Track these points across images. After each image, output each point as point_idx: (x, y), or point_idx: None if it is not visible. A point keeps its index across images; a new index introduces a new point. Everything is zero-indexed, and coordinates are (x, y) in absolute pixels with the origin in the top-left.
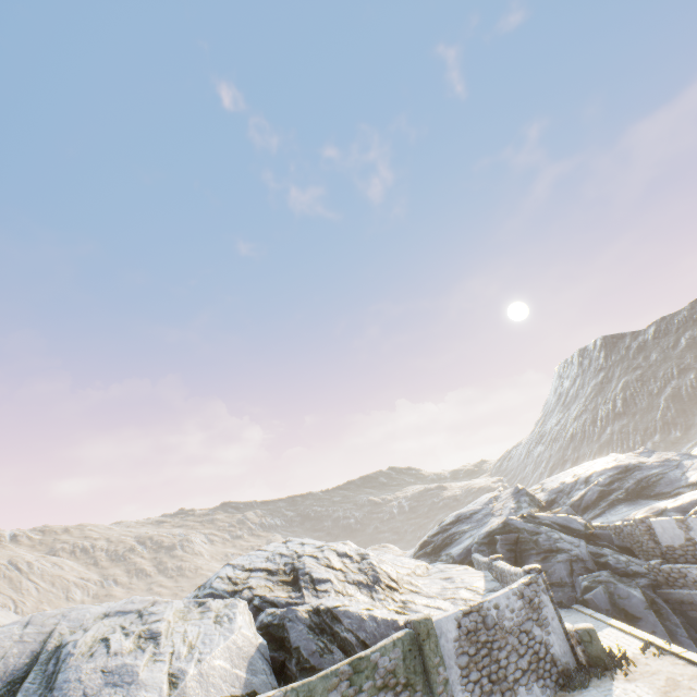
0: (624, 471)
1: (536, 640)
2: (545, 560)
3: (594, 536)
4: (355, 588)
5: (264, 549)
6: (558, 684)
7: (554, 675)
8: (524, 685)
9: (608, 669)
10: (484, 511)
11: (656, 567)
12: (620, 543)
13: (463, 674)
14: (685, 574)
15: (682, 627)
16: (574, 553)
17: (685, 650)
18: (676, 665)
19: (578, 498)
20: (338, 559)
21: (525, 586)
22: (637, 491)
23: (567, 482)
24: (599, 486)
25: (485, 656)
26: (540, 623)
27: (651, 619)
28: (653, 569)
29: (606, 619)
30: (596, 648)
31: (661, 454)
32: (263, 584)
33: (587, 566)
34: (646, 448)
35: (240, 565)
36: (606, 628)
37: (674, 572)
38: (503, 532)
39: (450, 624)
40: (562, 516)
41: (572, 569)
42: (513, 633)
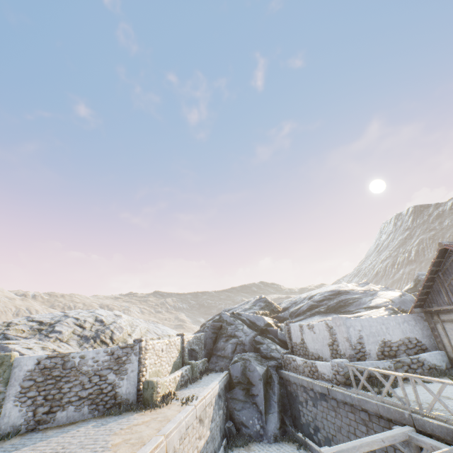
0: (336, 294)
1: (107, 382)
2: (226, 341)
3: (267, 331)
4: (78, 339)
5: (66, 312)
6: (109, 410)
7: (110, 404)
8: (76, 406)
9: (149, 407)
10: (235, 309)
11: (282, 355)
12: (282, 338)
13: (22, 391)
14: (291, 362)
15: (276, 395)
16: (241, 339)
17: (194, 404)
18: (176, 412)
19: (298, 308)
20: (92, 322)
21: (119, 348)
22: (335, 308)
23: (301, 298)
24: (313, 301)
25: (50, 384)
26: (118, 372)
27: (259, 386)
28: (281, 356)
29: (216, 380)
30: (148, 393)
31: (371, 286)
32: (20, 328)
33: (245, 349)
34: (366, 281)
35: (33, 318)
36: (207, 386)
37: (288, 359)
38: (218, 321)
39: (30, 361)
40: (257, 316)
41: (236, 349)
42: (87, 374)
